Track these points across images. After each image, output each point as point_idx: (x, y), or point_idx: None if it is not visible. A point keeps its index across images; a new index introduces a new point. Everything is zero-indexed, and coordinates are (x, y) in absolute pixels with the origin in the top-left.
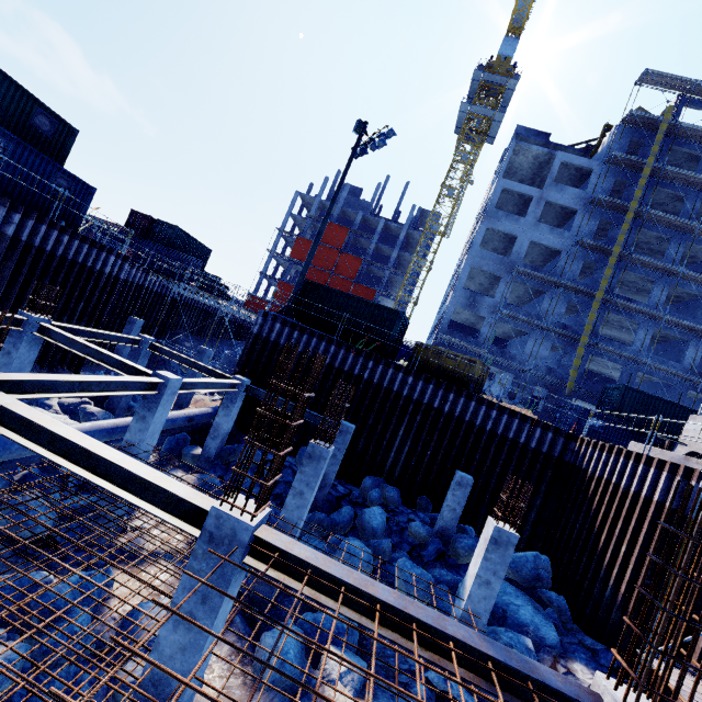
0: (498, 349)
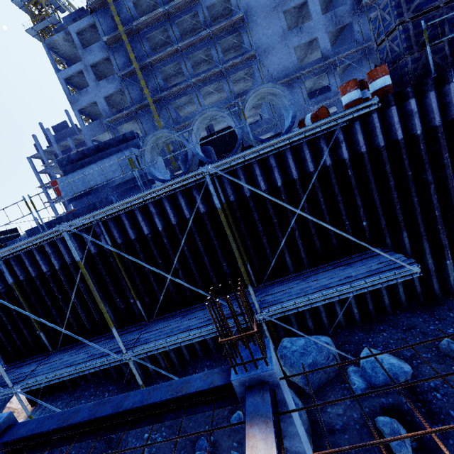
0: None
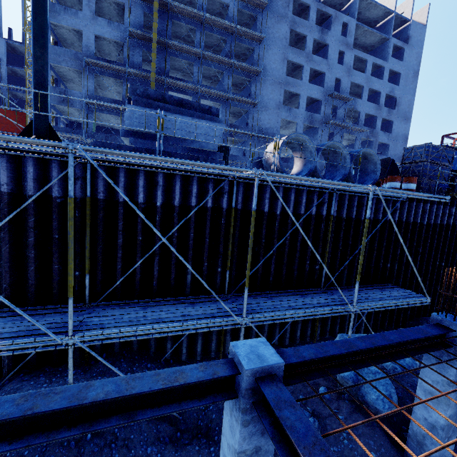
0: (101, 135)
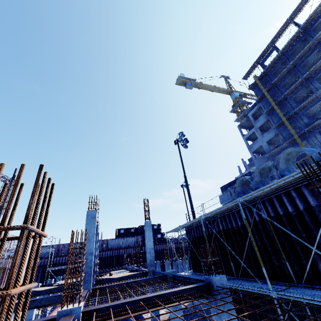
0: None
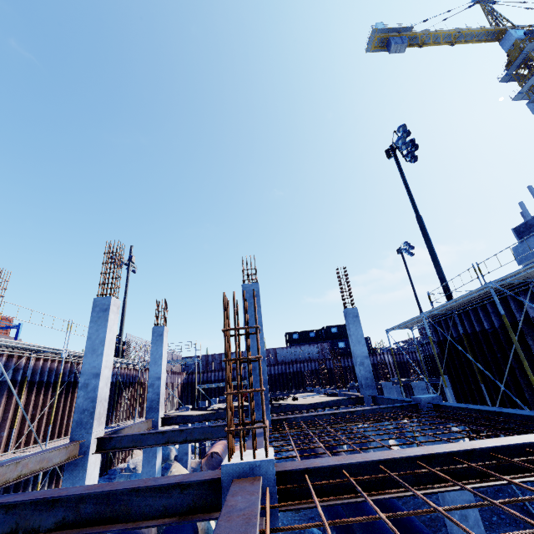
0: None
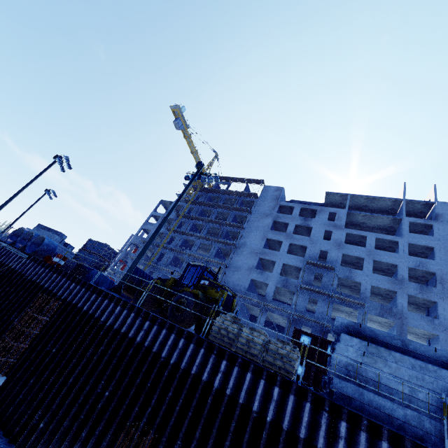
0: None
